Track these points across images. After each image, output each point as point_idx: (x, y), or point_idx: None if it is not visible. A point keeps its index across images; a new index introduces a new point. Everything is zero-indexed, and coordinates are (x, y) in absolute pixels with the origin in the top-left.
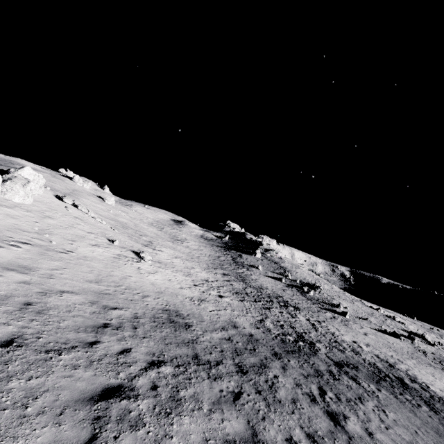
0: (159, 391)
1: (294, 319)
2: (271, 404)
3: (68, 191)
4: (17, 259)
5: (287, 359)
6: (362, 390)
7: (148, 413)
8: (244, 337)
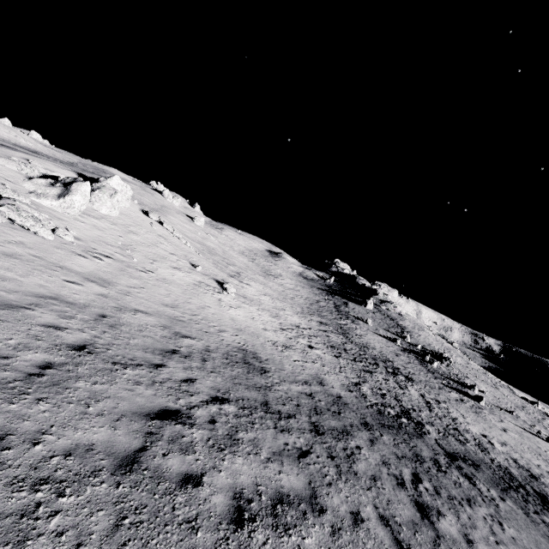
0: (217, 426)
1: (402, 391)
2: (344, 473)
3: (156, 207)
4: (98, 271)
5: (380, 432)
6: (476, 493)
7: (200, 442)
8: (330, 397)
